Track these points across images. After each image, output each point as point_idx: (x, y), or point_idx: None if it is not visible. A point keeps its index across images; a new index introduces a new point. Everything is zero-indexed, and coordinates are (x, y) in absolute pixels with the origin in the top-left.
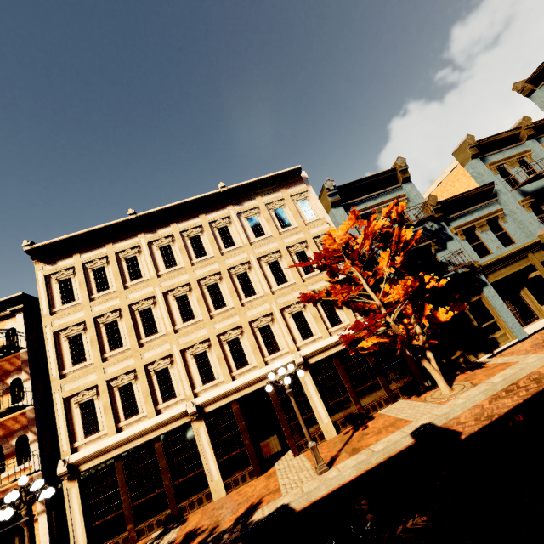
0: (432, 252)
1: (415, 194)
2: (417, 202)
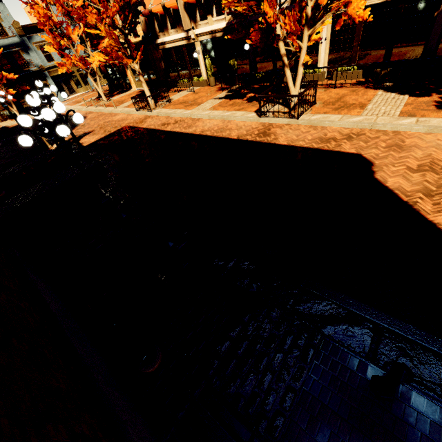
0: (21, 54)
1: (7, 14)
2: (9, 21)
